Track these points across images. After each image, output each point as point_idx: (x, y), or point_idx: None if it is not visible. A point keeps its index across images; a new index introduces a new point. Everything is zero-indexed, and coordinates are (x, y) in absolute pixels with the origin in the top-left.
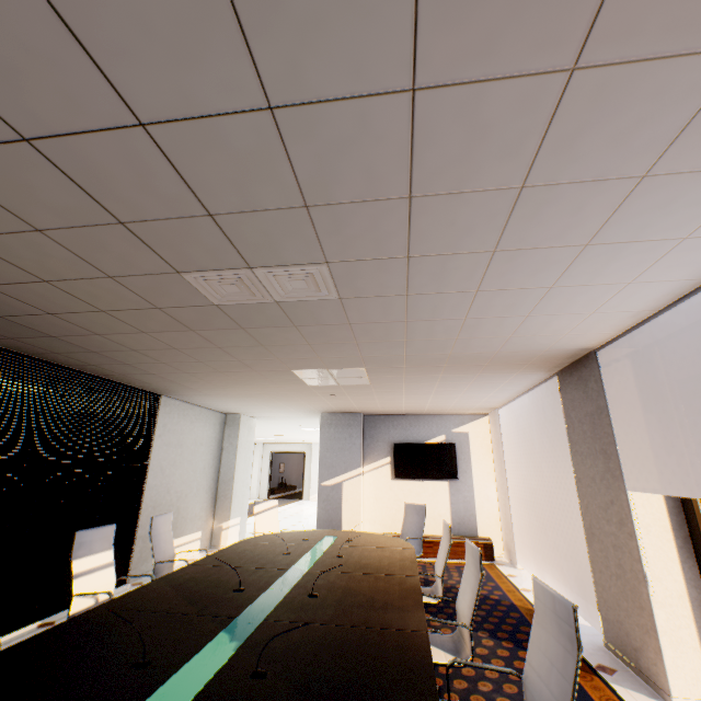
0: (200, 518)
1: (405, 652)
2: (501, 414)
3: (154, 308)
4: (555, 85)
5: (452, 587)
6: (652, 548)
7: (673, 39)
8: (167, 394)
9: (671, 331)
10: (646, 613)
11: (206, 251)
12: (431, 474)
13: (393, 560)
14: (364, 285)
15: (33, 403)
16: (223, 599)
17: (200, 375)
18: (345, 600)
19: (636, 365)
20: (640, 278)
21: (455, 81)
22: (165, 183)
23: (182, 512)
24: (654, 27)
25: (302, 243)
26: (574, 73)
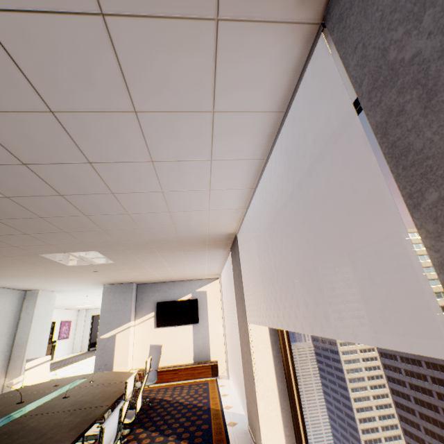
0: None
1: None
2: (222, 277)
3: None
4: None
5: (176, 402)
6: (259, 359)
7: None
8: None
9: (268, 221)
10: (255, 404)
11: None
12: (181, 321)
13: (107, 393)
14: (15, 186)
15: None
16: None
17: None
18: (13, 443)
19: (259, 243)
20: (213, 187)
21: None
22: None
23: None
24: None
25: None
26: None
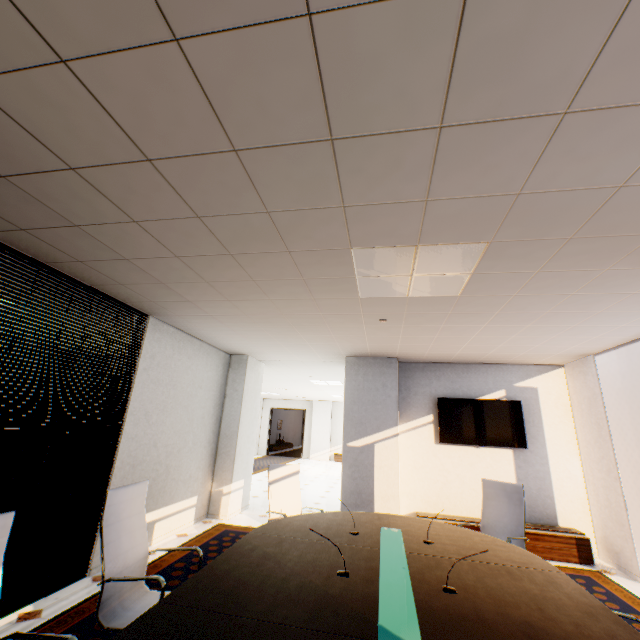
0: (196, 480)
1: None
2: (598, 363)
3: None
4: None
5: None
6: None
7: None
8: (156, 315)
9: None
10: None
11: None
12: (488, 439)
13: (571, 613)
14: None
15: None
16: None
17: (199, 264)
18: None
19: None
20: None
21: None
22: None
23: (172, 471)
24: None
25: None
26: None
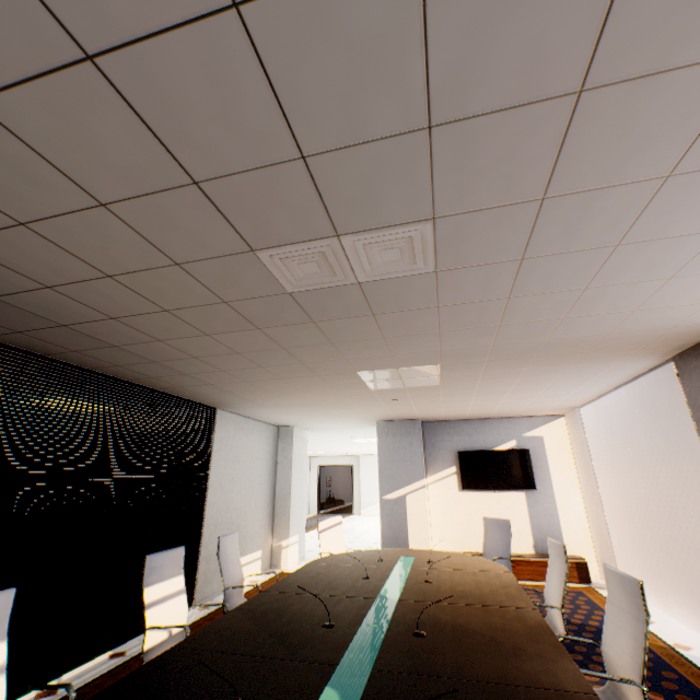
0: (260, 536)
1: None
2: (582, 414)
3: (221, 302)
4: None
5: None
6: None
7: None
8: (222, 407)
9: None
10: None
11: (289, 216)
12: (503, 484)
13: (494, 586)
14: (471, 249)
15: (97, 419)
16: (314, 638)
17: (259, 383)
18: (462, 642)
19: None
20: None
21: None
22: (254, 110)
23: (242, 530)
24: None
25: (409, 191)
26: None
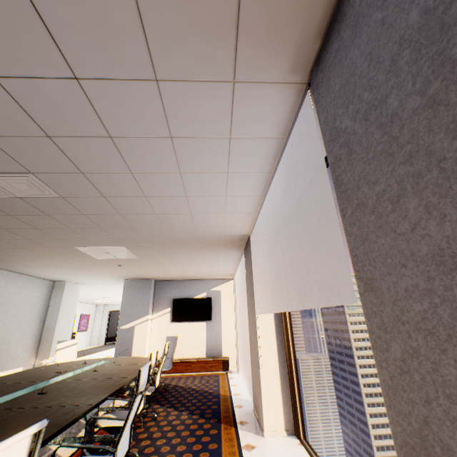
0: (23, 357)
1: (63, 416)
2: (236, 278)
3: None
4: (76, 85)
5: (189, 388)
6: (265, 346)
7: (115, 72)
8: None
9: (278, 225)
10: (259, 385)
11: None
12: (195, 318)
13: (131, 370)
14: (70, 189)
15: None
16: None
17: (8, 250)
18: (62, 394)
19: (270, 244)
20: (229, 194)
21: (15, 76)
22: None
23: (3, 353)
24: (99, 65)
25: (3, 159)
26: (80, 81)
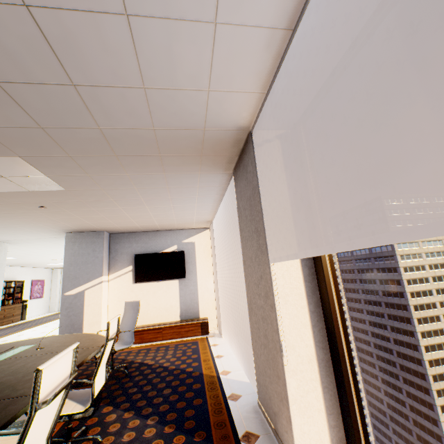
0: None
1: None
2: (214, 225)
3: None
4: None
5: (159, 367)
6: (289, 317)
7: None
8: None
9: (312, 96)
10: (282, 383)
11: None
12: (165, 276)
13: None
14: None
15: None
16: None
17: None
18: None
19: (286, 145)
20: None
21: None
22: None
23: None
24: None
25: None
26: None
